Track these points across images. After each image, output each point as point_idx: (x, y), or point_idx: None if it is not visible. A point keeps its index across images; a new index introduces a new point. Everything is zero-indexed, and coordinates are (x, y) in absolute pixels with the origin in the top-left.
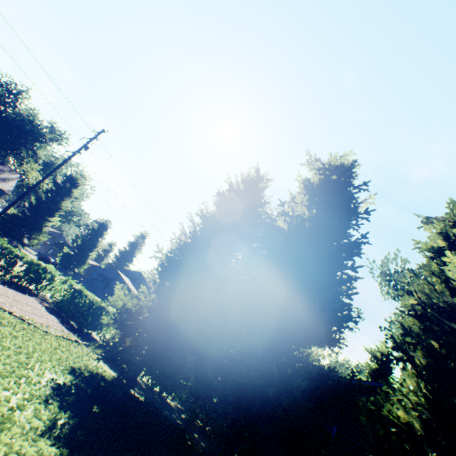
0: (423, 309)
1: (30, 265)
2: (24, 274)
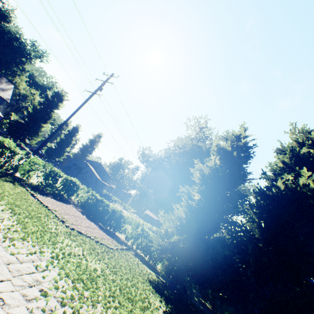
0: None
1: (66, 181)
2: (62, 187)
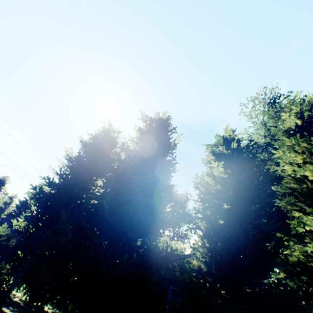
0: (204, 196)
1: None
2: None
